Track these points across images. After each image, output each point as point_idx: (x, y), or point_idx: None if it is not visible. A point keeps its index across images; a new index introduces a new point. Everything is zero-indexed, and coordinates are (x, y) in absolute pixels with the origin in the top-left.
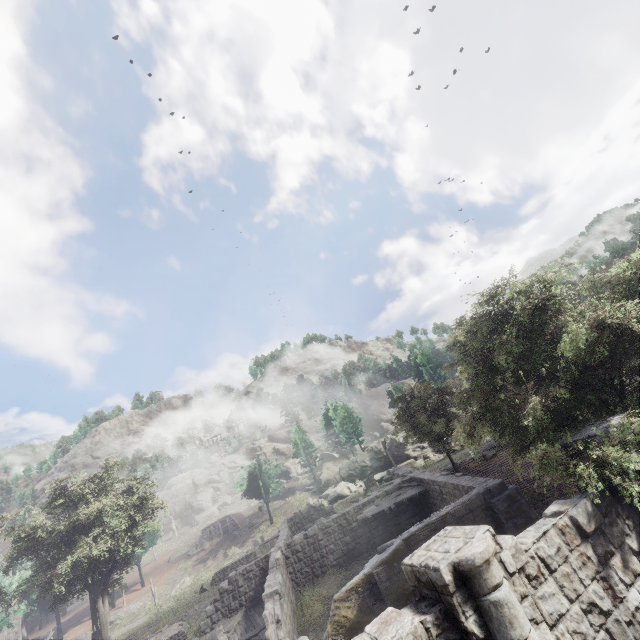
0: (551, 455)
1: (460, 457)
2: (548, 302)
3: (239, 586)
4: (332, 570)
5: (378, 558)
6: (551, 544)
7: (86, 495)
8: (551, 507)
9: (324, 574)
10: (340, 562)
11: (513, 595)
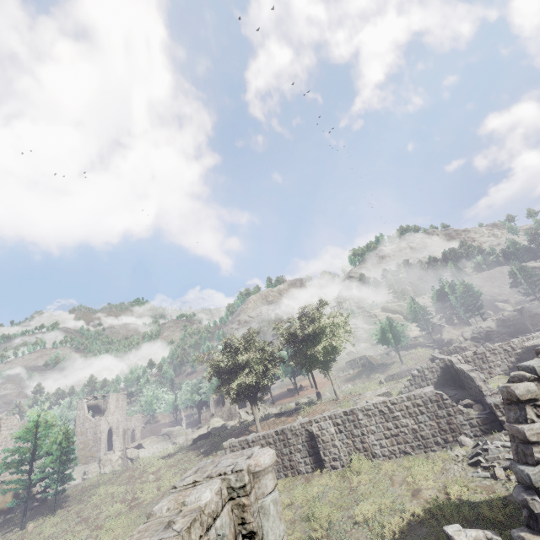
0: None
1: None
2: None
3: (425, 375)
4: (500, 376)
5: None
6: None
7: (314, 317)
8: None
9: (492, 378)
10: (506, 373)
11: None
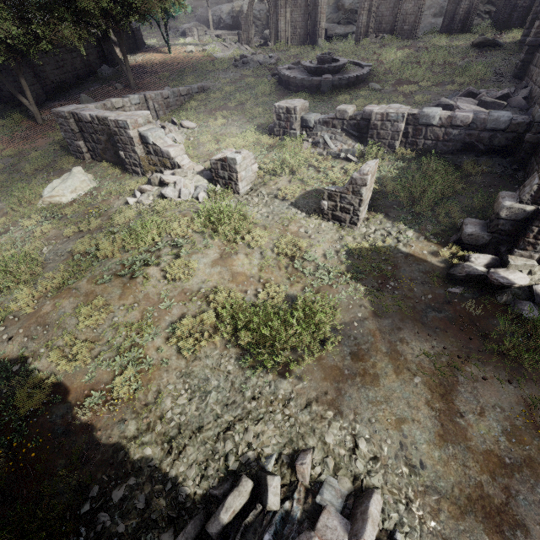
0: None
1: None
2: None
3: None
4: None
5: None
6: None
7: None
8: None
9: None
10: None
11: None
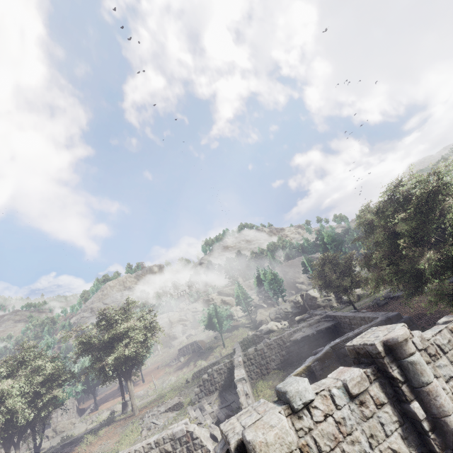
0: (442, 288)
1: (359, 305)
2: (440, 188)
3: (214, 378)
4: (274, 371)
5: (313, 357)
6: (444, 338)
7: (117, 320)
8: (442, 319)
9: (268, 374)
10: (279, 367)
11: (422, 359)
